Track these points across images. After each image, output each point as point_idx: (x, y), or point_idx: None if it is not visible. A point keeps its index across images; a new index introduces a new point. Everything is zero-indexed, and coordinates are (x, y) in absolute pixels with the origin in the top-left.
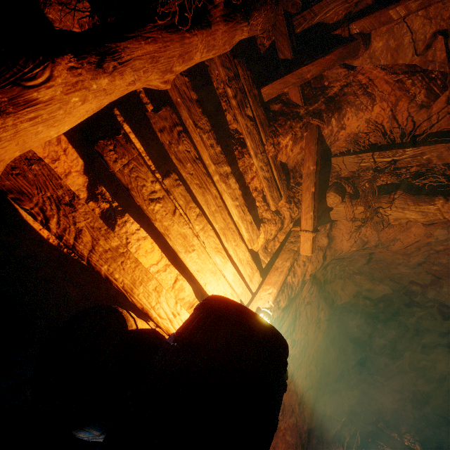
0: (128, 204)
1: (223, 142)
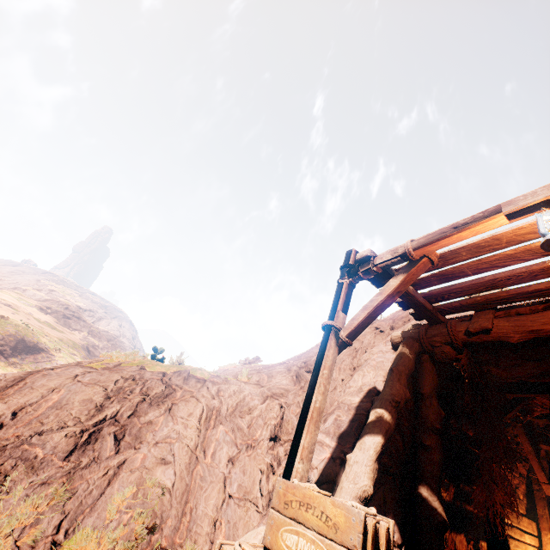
0: (477, 535)
1: None
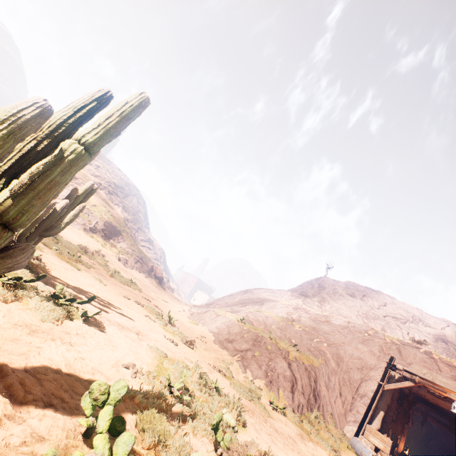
0: None
1: (395, 415)
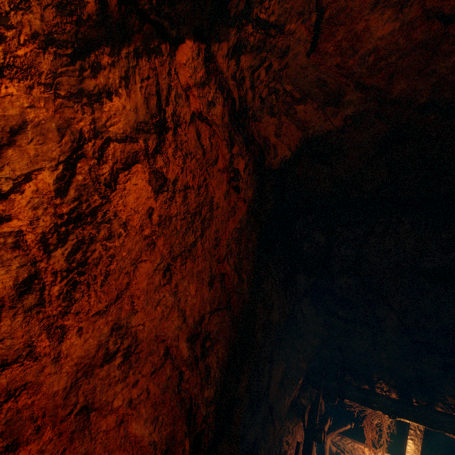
0: None
1: None
